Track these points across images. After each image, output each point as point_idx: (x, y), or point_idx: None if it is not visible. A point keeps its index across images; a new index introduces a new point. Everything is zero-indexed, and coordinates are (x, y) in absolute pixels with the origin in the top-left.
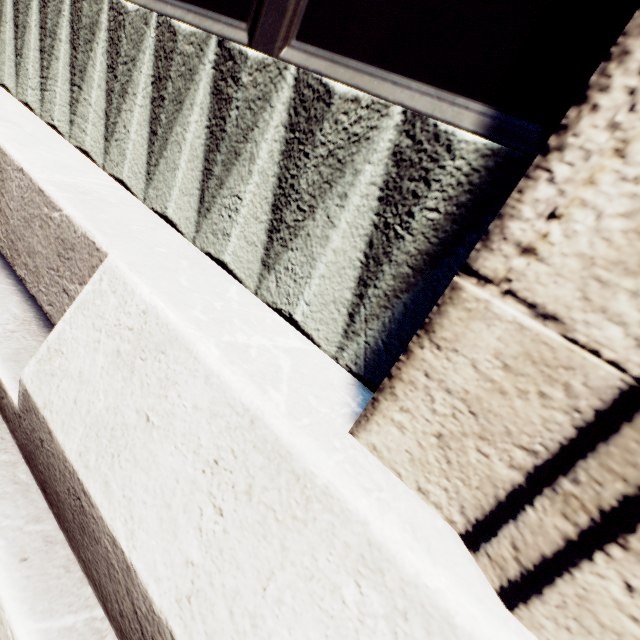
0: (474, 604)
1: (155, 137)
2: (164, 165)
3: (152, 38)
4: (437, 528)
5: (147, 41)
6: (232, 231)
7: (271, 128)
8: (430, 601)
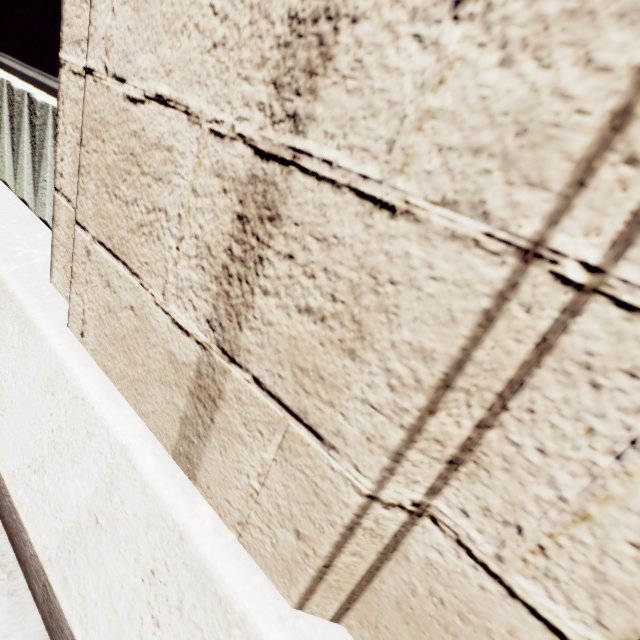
0: (48, 321)
1: (14, 152)
2: (20, 168)
3: (6, 94)
4: (63, 308)
5: (5, 96)
6: (47, 202)
7: (50, 139)
8: (32, 322)
